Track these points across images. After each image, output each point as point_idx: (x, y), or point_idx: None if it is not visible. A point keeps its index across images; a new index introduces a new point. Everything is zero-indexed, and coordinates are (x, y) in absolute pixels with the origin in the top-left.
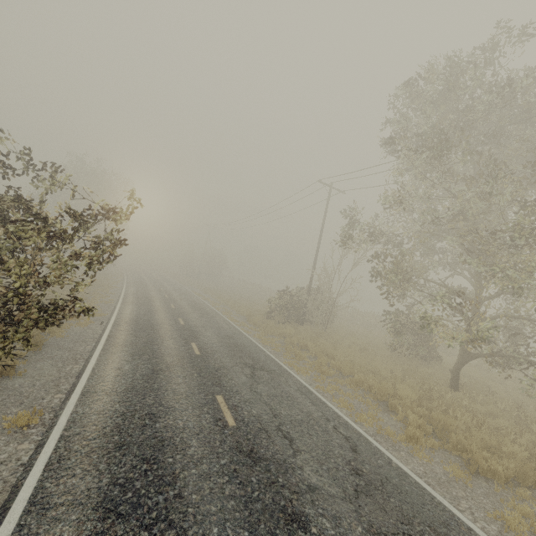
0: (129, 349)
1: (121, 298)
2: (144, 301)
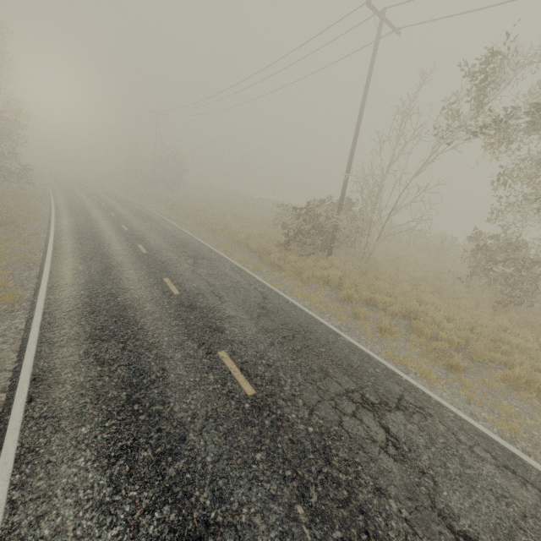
0: (93, 430)
1: (51, 244)
2: (92, 244)
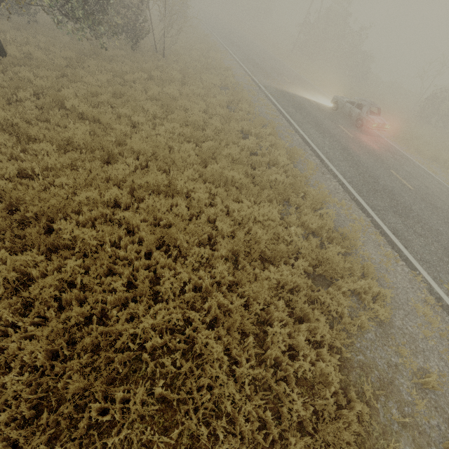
0: None
1: None
2: None
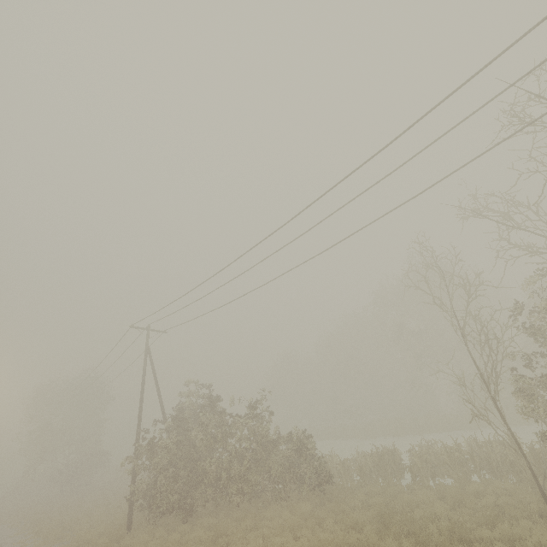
0: None
1: None
2: None
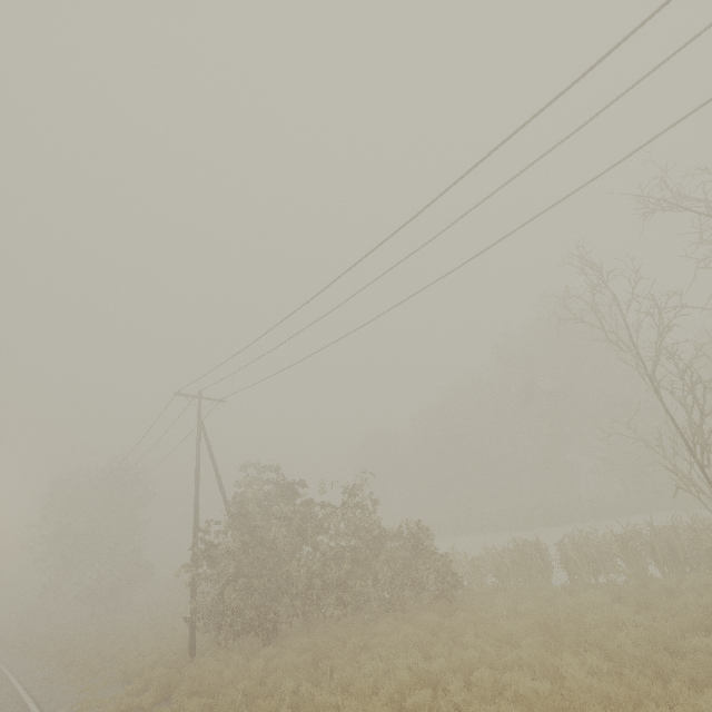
0: None
1: None
2: None
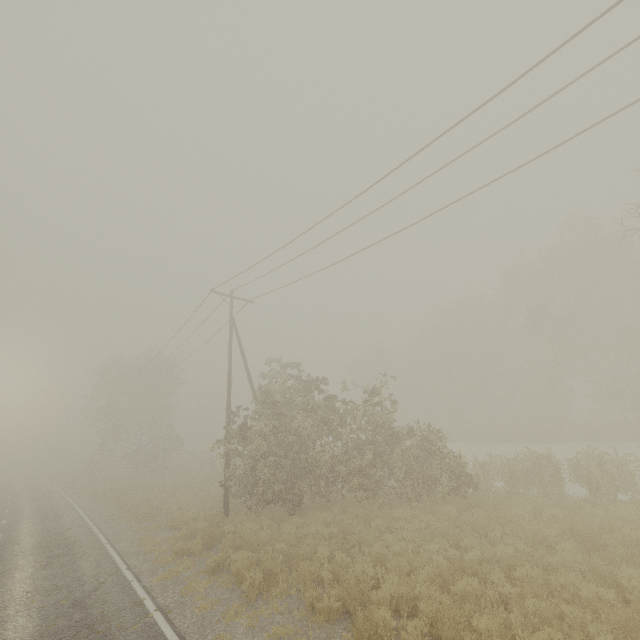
0: None
1: None
2: None
